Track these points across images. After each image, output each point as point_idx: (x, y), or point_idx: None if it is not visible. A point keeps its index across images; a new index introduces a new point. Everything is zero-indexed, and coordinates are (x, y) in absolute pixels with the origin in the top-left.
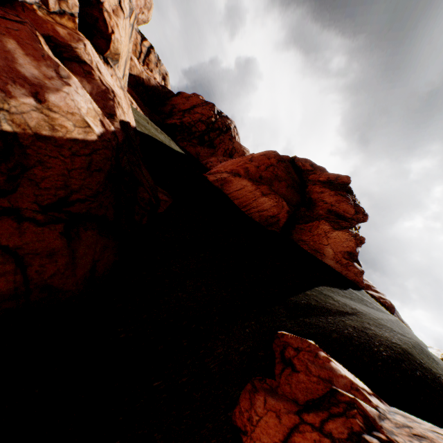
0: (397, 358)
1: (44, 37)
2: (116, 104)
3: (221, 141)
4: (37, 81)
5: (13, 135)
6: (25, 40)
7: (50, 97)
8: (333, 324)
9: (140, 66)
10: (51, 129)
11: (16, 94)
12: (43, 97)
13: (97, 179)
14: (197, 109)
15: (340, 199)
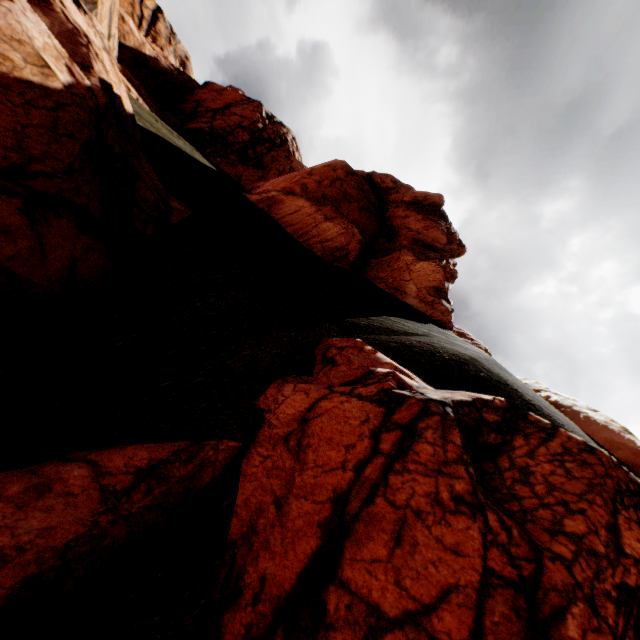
0: (461, 362)
1: None
2: (93, 55)
3: (273, 159)
4: None
5: None
6: None
7: None
8: (395, 339)
9: (139, 34)
10: None
11: None
12: None
13: (69, 149)
14: (235, 108)
15: (429, 225)
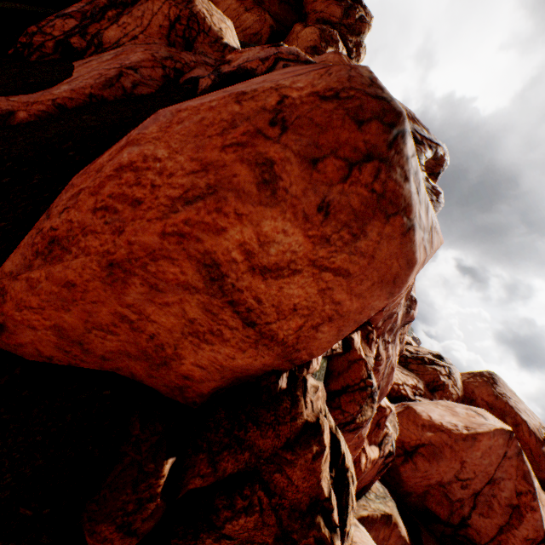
0: None
1: None
2: None
3: None
4: None
5: None
6: None
7: None
8: None
9: None
10: None
11: None
12: None
13: None
14: None
15: (330, 4)
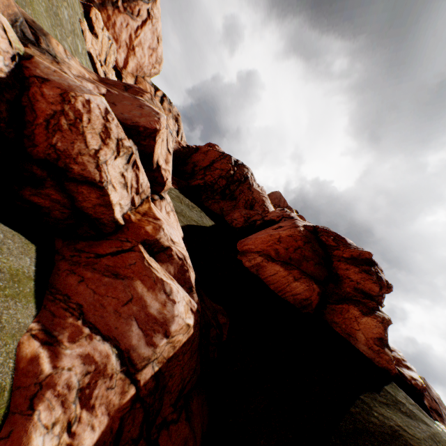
0: None
1: (141, 242)
2: (189, 270)
3: (240, 191)
4: (161, 316)
5: (159, 370)
6: (142, 272)
7: (172, 328)
8: None
9: None
10: (173, 348)
11: (157, 341)
12: (169, 331)
13: (195, 358)
14: (216, 164)
15: (364, 277)
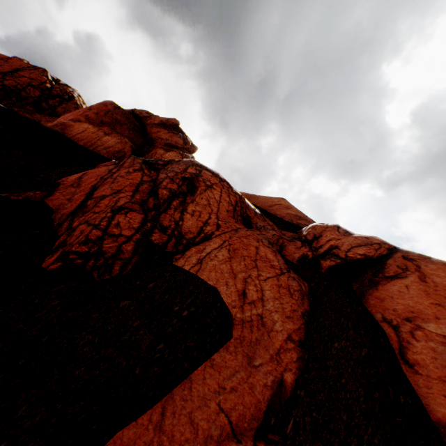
0: None
1: None
2: None
3: (65, 109)
4: None
5: None
6: None
7: None
8: None
9: None
10: None
11: None
12: None
13: None
14: (23, 72)
15: (172, 135)
